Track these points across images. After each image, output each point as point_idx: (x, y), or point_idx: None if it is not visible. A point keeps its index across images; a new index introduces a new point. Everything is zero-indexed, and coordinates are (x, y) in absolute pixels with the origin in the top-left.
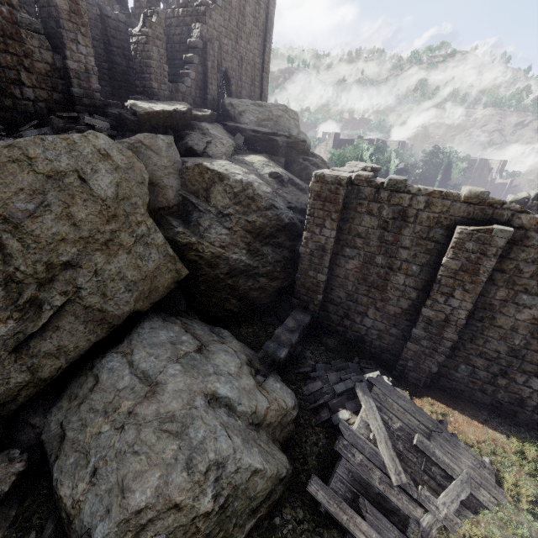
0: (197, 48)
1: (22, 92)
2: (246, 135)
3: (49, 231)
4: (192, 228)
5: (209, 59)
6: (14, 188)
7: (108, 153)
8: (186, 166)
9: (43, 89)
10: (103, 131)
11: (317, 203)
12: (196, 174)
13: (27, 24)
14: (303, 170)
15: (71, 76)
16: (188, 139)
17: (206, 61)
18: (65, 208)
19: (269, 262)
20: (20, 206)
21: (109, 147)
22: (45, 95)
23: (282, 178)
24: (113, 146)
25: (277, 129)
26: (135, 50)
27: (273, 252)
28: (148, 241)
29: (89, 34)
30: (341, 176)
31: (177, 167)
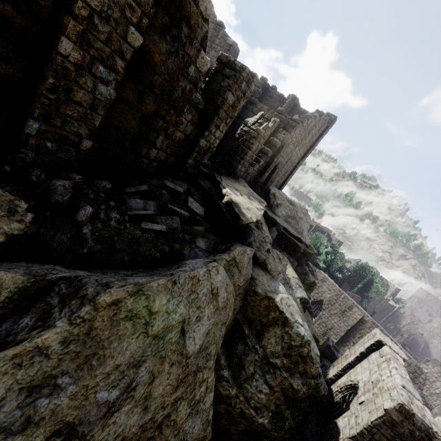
0: (276, 146)
1: (148, 151)
2: (277, 229)
3: (113, 434)
4: (233, 367)
5: (278, 156)
6: (110, 366)
7: (218, 292)
8: (255, 290)
9: (165, 152)
10: (200, 222)
11: (385, 429)
12: (262, 305)
13: (194, 102)
14: (303, 274)
15: (194, 150)
16: (252, 238)
17: (275, 157)
18: (148, 385)
19: (284, 429)
20: (101, 396)
21: (222, 284)
22: (163, 157)
23: (307, 305)
24: (224, 282)
25: (295, 228)
26: (241, 135)
27: (291, 416)
28: (199, 407)
29: (230, 123)
30: (436, 432)
31: (246, 286)
